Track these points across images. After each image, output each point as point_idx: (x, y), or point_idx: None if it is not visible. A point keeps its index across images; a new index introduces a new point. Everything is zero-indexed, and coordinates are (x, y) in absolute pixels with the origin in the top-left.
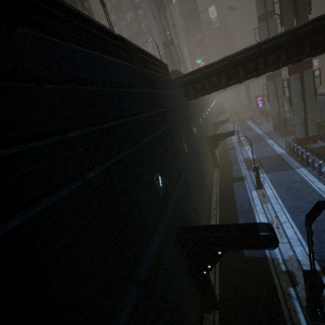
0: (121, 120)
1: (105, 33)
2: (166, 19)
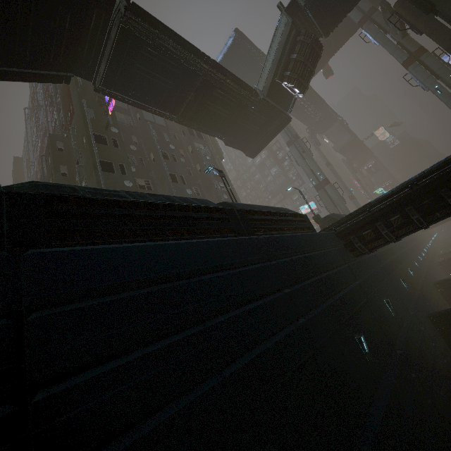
0: (175, 336)
1: (191, 209)
2: (313, 161)
